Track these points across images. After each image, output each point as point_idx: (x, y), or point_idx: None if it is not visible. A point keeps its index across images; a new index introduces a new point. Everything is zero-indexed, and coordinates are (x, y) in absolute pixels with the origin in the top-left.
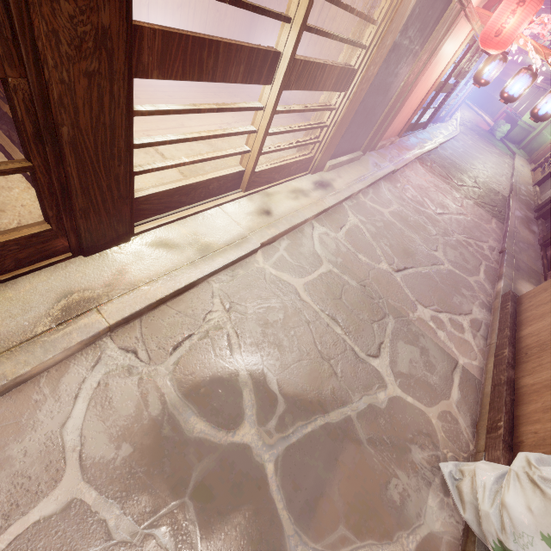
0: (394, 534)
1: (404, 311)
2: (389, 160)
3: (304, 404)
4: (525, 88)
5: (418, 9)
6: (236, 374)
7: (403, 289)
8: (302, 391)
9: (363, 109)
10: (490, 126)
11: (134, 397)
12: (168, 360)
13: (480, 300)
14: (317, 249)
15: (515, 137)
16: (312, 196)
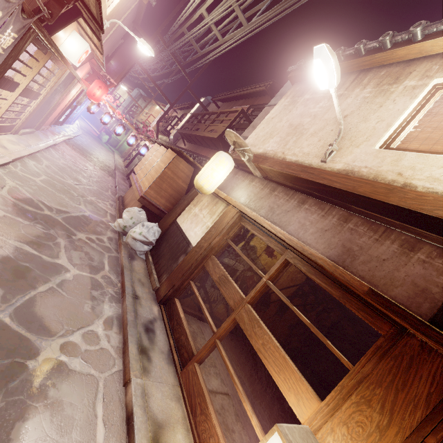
0: (101, 235)
1: (84, 196)
2: (50, 138)
3: (62, 210)
4: (110, 121)
5: (64, 80)
6: (33, 200)
7: (81, 190)
8: (59, 208)
9: (40, 109)
10: (98, 134)
11: (0, 198)
12: (3, 191)
13: (111, 199)
14: (36, 169)
15: (112, 143)
16: (22, 146)
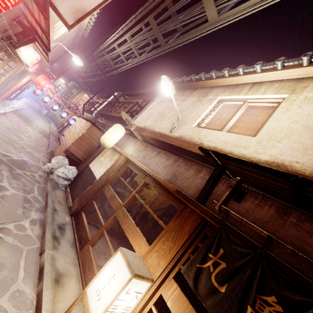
0: (34, 173)
1: (24, 148)
2: (2, 108)
3: (7, 155)
4: (49, 100)
5: (19, 73)
6: None
7: (22, 144)
8: (5, 153)
9: None
10: (39, 109)
11: None
12: None
13: (44, 152)
14: None
15: (50, 116)
16: None
